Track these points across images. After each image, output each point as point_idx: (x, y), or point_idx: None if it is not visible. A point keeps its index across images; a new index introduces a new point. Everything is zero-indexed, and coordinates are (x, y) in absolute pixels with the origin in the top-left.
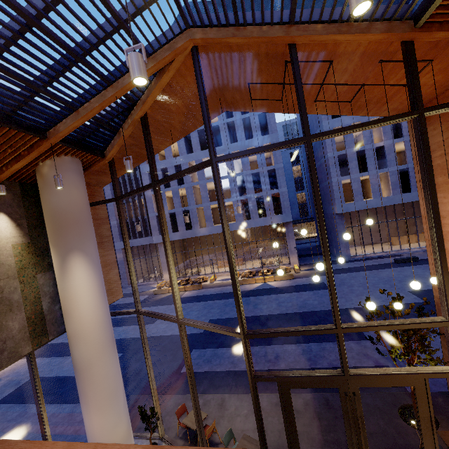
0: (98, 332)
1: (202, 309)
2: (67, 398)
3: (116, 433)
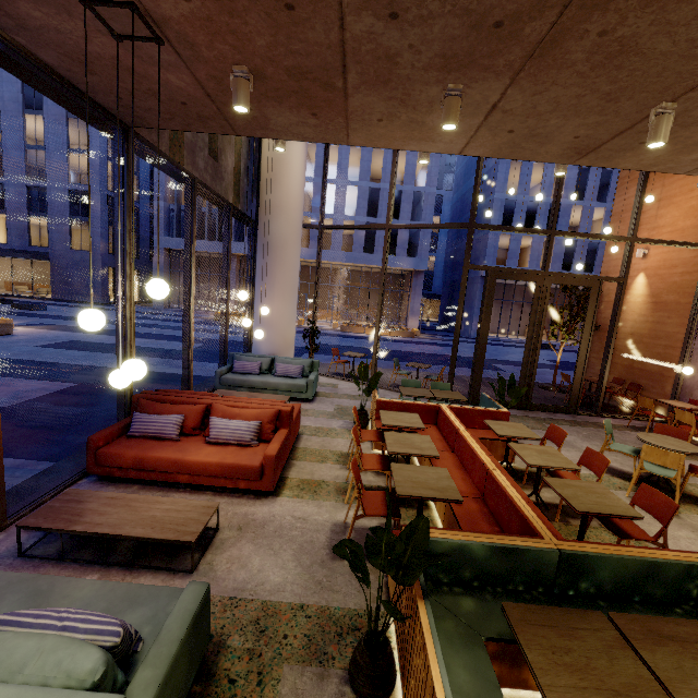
0: (298, 215)
1: (299, 337)
2: (151, 355)
3: (290, 329)
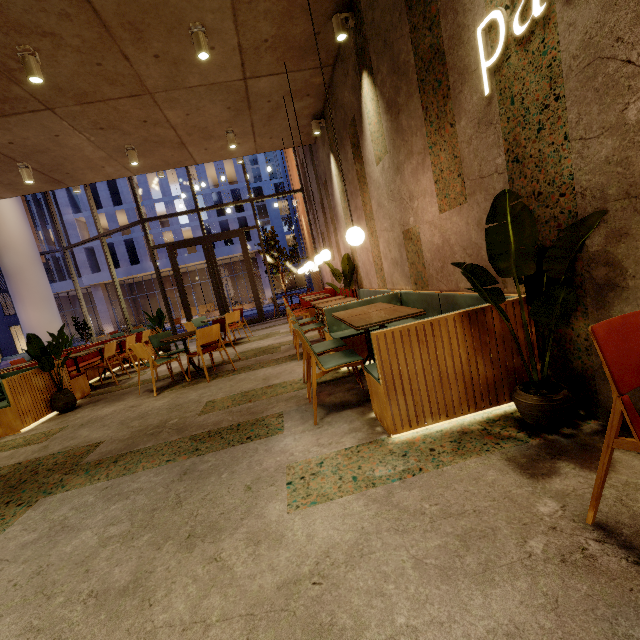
0: (27, 247)
1: None
2: None
3: (52, 328)
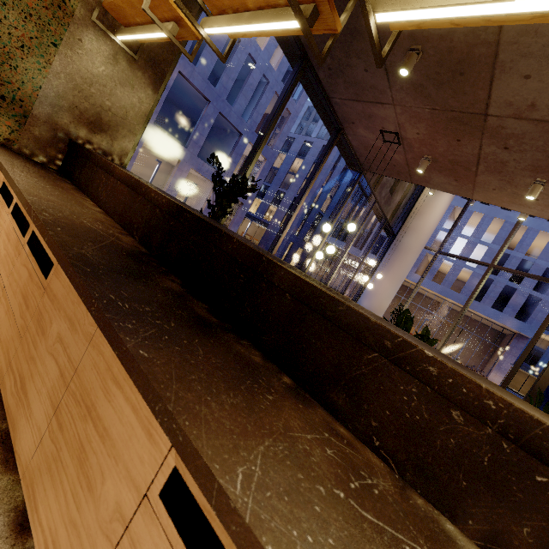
0: (425, 238)
1: None
2: None
3: (386, 301)
